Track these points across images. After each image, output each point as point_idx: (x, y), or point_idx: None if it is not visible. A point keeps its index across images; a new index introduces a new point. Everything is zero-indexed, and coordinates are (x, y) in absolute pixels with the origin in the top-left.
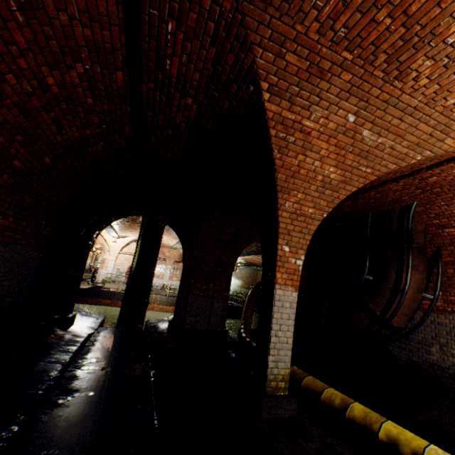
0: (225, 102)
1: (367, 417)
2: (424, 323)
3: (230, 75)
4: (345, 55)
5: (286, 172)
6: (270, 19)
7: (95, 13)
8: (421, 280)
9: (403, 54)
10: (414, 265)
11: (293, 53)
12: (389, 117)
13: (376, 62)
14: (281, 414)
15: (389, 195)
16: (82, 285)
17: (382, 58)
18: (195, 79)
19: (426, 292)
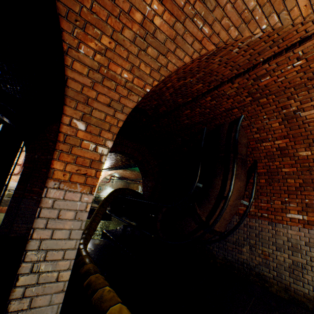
0: None
1: None
2: (239, 226)
3: None
4: None
5: None
6: None
7: None
8: (241, 188)
9: None
10: (237, 174)
11: None
12: None
13: None
14: None
15: (223, 104)
16: None
17: None
18: None
19: (242, 199)
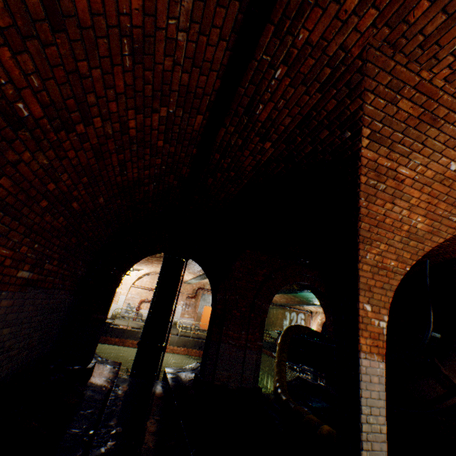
0: (308, 146)
1: None
2: None
3: (324, 120)
4: None
5: (370, 221)
6: (394, 65)
7: (200, 59)
8: None
9: None
10: None
11: (408, 100)
12: None
13: None
14: None
15: None
16: None
17: None
18: (284, 124)
19: None
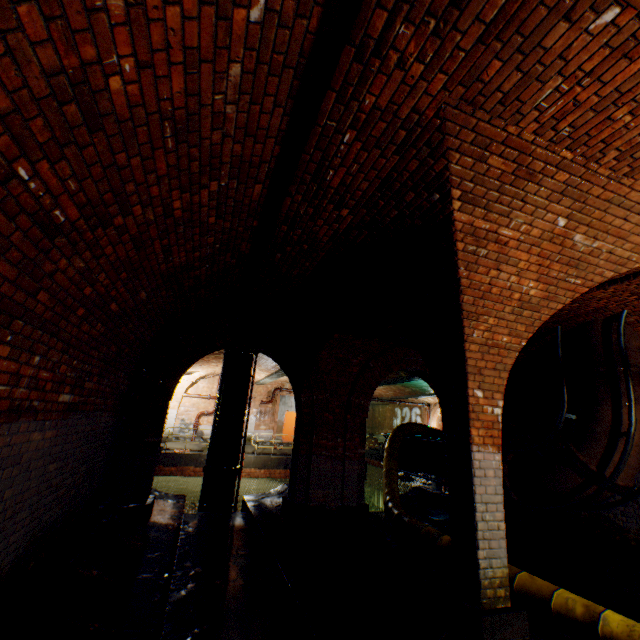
0: (393, 210)
1: (634, 633)
2: None
3: (408, 181)
4: (564, 154)
5: (474, 292)
6: (476, 123)
7: (253, 128)
8: None
9: (639, 150)
10: (635, 397)
11: (498, 156)
12: (610, 217)
13: (603, 159)
14: (509, 638)
15: (591, 304)
16: None
17: (611, 155)
18: (361, 189)
19: None
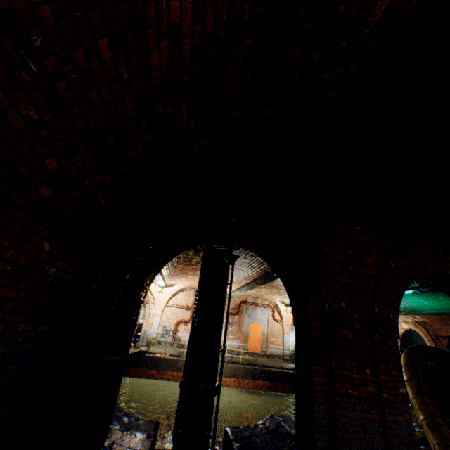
0: None
1: None
2: None
3: None
4: None
5: None
6: None
7: None
8: None
9: None
10: None
11: None
12: None
13: None
14: None
15: None
16: None
17: None
18: None
19: None
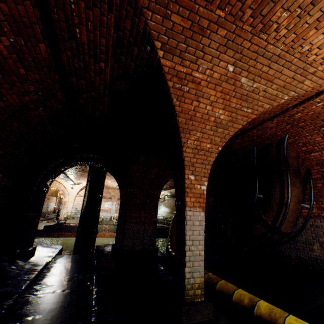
0: (131, 63)
1: (272, 313)
2: (305, 227)
3: (130, 38)
4: (218, 12)
5: (185, 116)
6: None
7: None
8: (299, 194)
9: (264, 8)
10: (292, 183)
11: (177, 14)
12: (260, 65)
13: (244, 17)
14: (199, 319)
15: (267, 132)
16: (49, 223)
17: (248, 13)
18: (103, 45)
19: (303, 203)
